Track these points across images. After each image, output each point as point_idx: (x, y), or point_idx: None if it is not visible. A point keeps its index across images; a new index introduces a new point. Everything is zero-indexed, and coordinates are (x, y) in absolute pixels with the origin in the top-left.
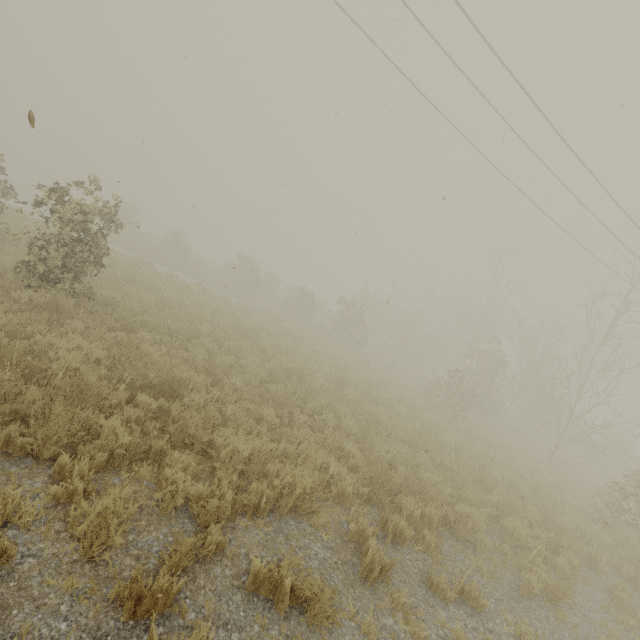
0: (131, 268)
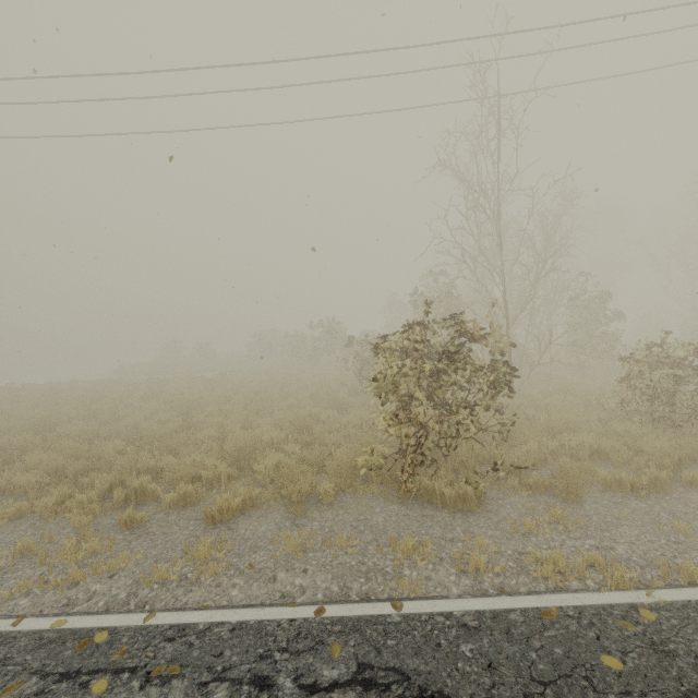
0: (73, 389)
